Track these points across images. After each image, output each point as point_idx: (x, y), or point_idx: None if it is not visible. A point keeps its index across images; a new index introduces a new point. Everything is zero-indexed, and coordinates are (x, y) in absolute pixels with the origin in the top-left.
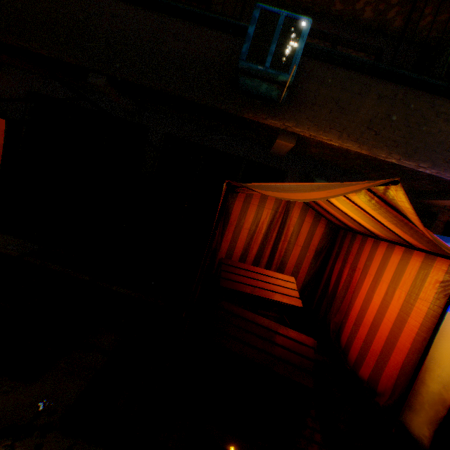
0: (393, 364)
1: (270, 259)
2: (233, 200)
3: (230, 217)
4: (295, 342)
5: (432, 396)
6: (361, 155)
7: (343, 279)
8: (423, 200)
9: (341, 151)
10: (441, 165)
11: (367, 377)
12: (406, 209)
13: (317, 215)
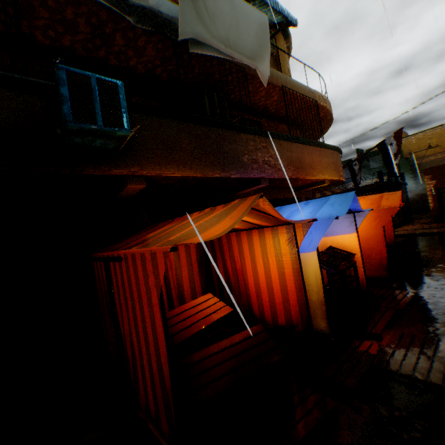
0: (294, 302)
1: (168, 293)
2: None
3: None
4: (251, 337)
5: (316, 304)
6: (197, 177)
7: (230, 271)
8: (236, 193)
9: (182, 179)
10: (241, 170)
11: (285, 322)
12: (269, 208)
13: None
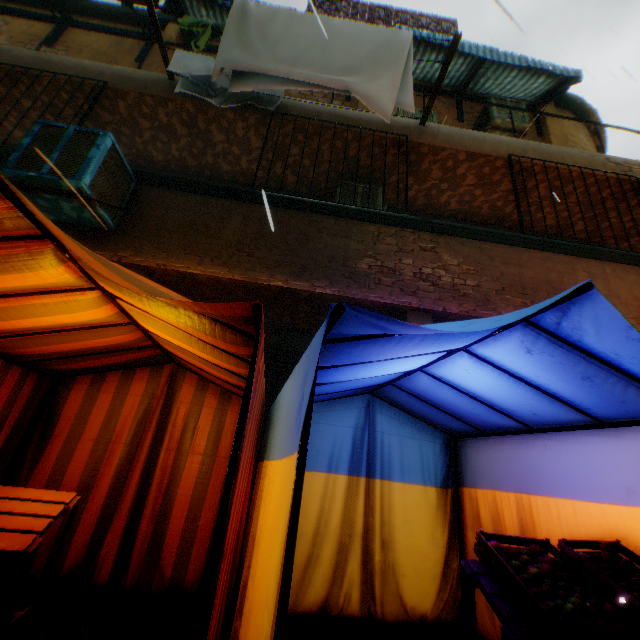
0: None
1: (143, 495)
2: (67, 391)
3: (59, 423)
4: None
5: None
6: (241, 284)
7: None
8: None
9: (218, 285)
10: (344, 282)
11: None
12: (60, 232)
13: (224, 393)
